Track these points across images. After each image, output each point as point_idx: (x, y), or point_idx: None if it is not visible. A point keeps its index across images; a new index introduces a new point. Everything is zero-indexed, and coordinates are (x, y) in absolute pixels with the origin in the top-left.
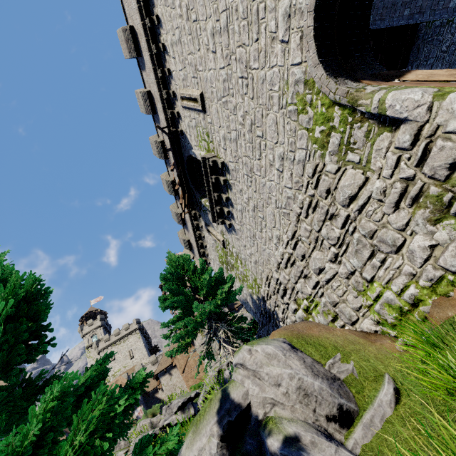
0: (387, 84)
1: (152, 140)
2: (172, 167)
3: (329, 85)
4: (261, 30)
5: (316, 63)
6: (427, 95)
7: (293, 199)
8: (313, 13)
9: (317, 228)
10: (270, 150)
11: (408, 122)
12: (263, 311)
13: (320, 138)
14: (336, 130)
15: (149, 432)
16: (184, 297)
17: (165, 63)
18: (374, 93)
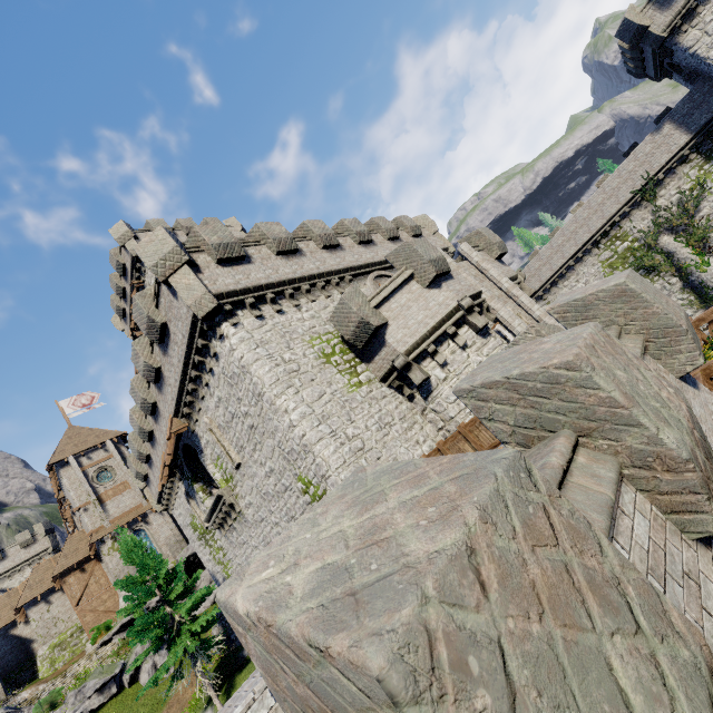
0: None
1: (139, 393)
2: (168, 458)
3: None
4: None
5: None
6: None
7: None
8: None
9: None
10: None
11: None
12: None
13: None
14: None
15: None
16: (157, 619)
17: (201, 385)
18: None
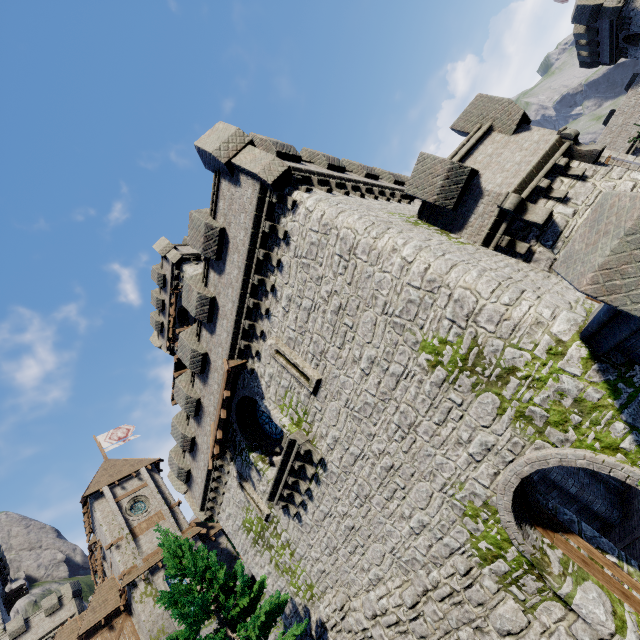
0: (559, 546)
1: (188, 345)
2: (223, 410)
3: (516, 534)
4: (447, 425)
5: (508, 510)
6: (610, 621)
7: (422, 564)
8: (520, 479)
9: (454, 625)
10: (408, 506)
11: (588, 624)
12: (315, 634)
13: (484, 551)
14: (507, 561)
15: None
16: None
17: (263, 297)
18: (563, 581)
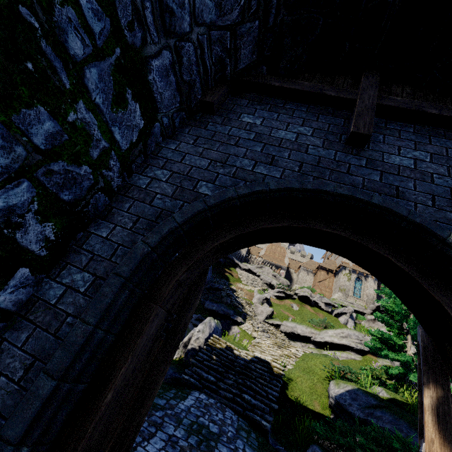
0: None
1: None
2: None
3: None
4: None
5: None
6: None
7: None
8: None
9: None
10: None
11: None
12: None
13: None
14: None
15: (310, 297)
16: None
17: None
18: None
